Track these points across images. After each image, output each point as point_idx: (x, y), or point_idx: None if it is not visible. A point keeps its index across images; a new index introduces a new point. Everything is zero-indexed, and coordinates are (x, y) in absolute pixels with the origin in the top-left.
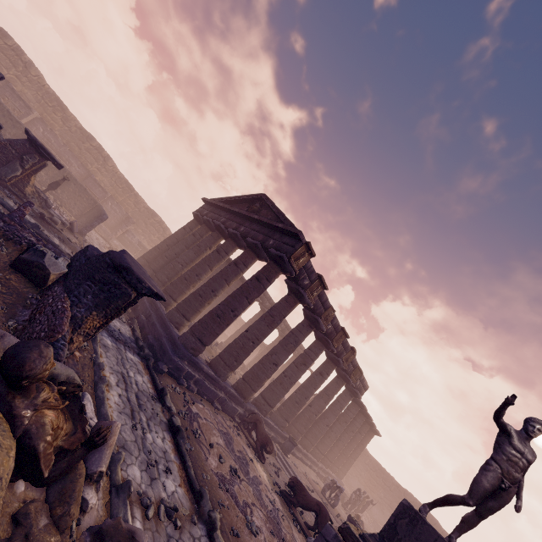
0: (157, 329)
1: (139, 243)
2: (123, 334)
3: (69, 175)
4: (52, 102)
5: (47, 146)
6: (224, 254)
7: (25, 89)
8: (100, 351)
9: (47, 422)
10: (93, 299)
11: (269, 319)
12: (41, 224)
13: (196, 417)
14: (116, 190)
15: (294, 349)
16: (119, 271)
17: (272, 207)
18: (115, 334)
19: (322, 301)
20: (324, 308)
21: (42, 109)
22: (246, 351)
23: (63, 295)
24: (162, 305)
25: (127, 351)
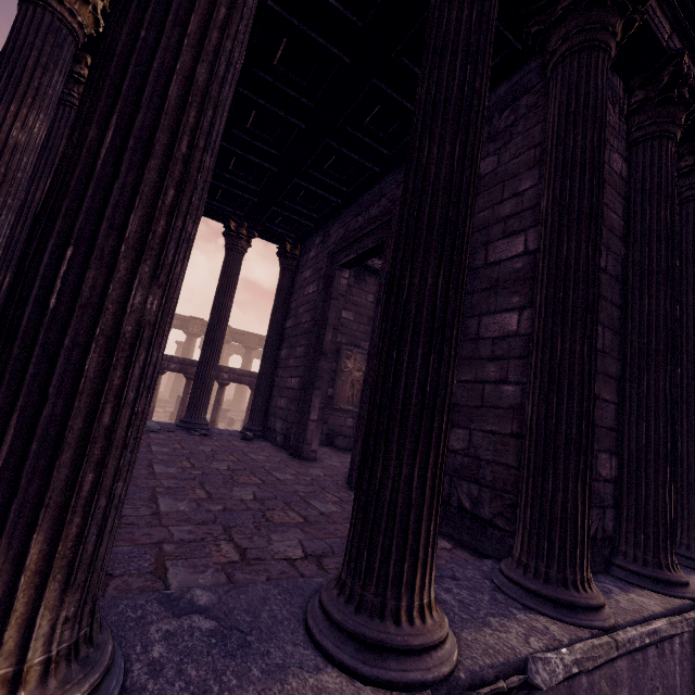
0: None
1: None
2: None
3: None
4: None
5: None
6: None
7: None
8: None
9: None
10: None
11: None
12: None
13: None
14: None
15: None
16: None
17: None
18: None
19: None
20: None
21: None
22: None
23: None
24: None
25: None
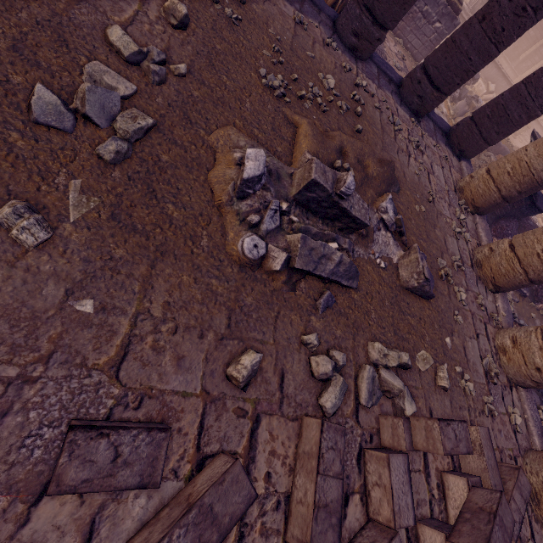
0: None
1: None
2: None
3: None
4: None
5: None
6: None
7: None
8: None
9: None
10: None
11: None
12: None
13: None
14: None
15: None
16: None
17: None
18: None
19: None
20: None
21: None
22: None
23: None
24: None
25: None
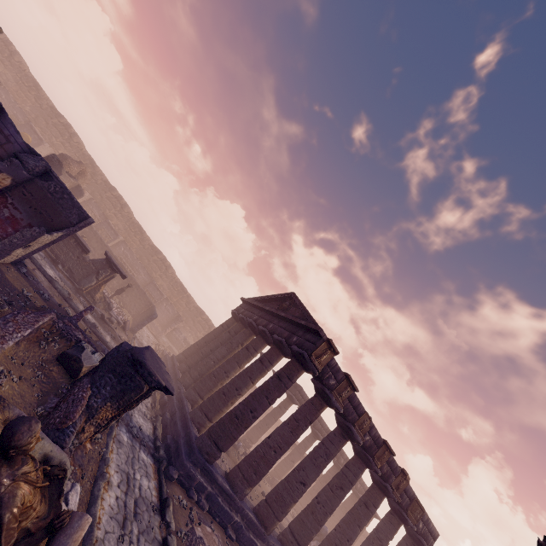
0: (178, 428)
1: (184, 340)
2: (142, 432)
3: (134, 282)
4: (135, 229)
5: (124, 261)
6: (253, 351)
7: (118, 221)
8: (113, 446)
9: (19, 493)
10: (111, 390)
11: (293, 424)
12: (99, 324)
13: (198, 543)
14: (172, 293)
15: (325, 464)
16: (135, 365)
17: (299, 304)
18: (134, 431)
19: (353, 405)
20: (358, 414)
21: (127, 234)
22: (267, 461)
23: (87, 385)
24: (189, 403)
25: (141, 450)
